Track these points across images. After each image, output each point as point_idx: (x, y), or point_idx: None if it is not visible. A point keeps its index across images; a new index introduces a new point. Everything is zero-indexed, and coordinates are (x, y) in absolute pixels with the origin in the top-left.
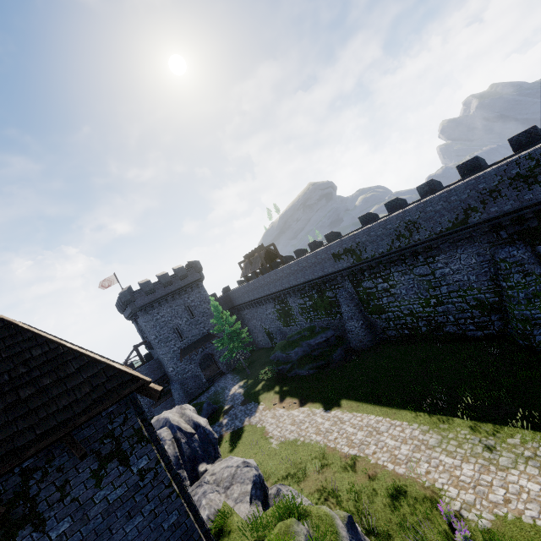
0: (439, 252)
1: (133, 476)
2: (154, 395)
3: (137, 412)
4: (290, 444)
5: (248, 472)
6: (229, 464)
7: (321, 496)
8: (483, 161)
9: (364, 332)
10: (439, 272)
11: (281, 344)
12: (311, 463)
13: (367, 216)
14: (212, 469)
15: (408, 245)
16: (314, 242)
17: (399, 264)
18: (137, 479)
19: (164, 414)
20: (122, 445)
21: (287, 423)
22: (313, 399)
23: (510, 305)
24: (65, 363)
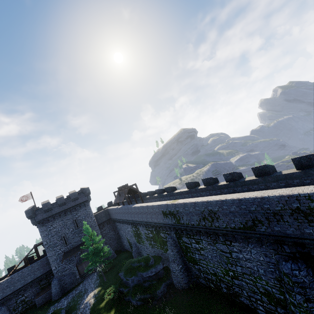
0: (234, 241)
1: None
2: None
3: None
4: None
5: None
6: None
7: None
8: (273, 168)
9: (182, 275)
10: (234, 254)
11: (128, 264)
12: None
13: (190, 184)
14: None
15: (211, 227)
16: (159, 190)
17: (205, 236)
18: None
19: None
20: None
21: None
22: None
23: None
24: None
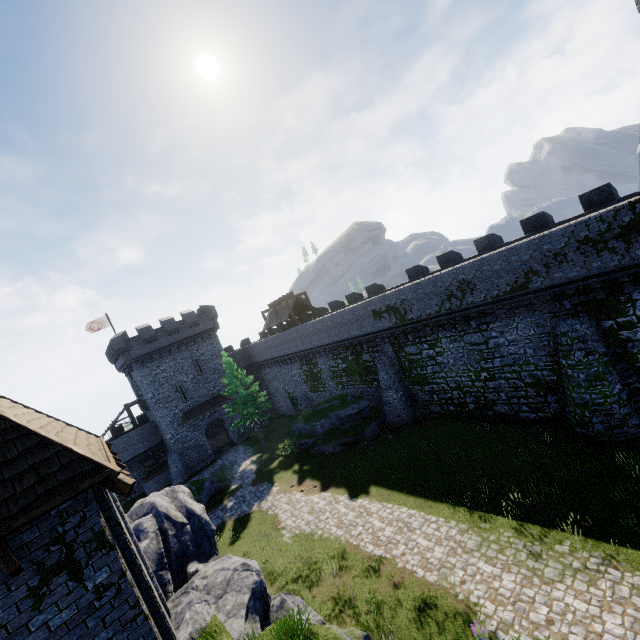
0: (495, 319)
1: (87, 594)
2: (122, 489)
3: (102, 508)
4: (305, 537)
5: (247, 577)
6: (225, 566)
7: (336, 607)
8: (550, 218)
9: (404, 405)
10: (492, 342)
11: (305, 413)
12: (328, 564)
13: (416, 269)
14: (204, 570)
15: (460, 308)
16: (353, 294)
17: (448, 328)
18: (92, 598)
19: (150, 498)
20: (76, 554)
21: (304, 512)
22: (337, 483)
23: (569, 386)
24: (6, 443)
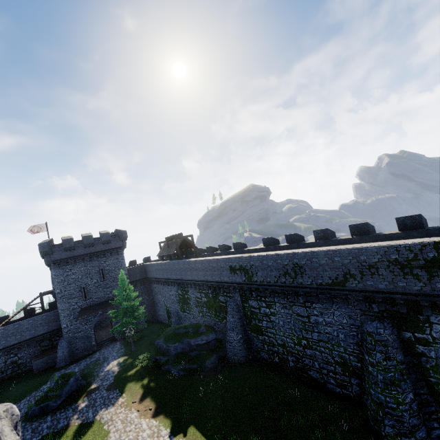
0: (317, 301)
1: None
2: None
3: None
4: None
5: None
6: None
7: None
8: (372, 228)
9: (241, 347)
10: (313, 318)
11: (168, 331)
12: None
13: (269, 240)
14: None
15: (292, 284)
16: (224, 245)
17: (282, 297)
18: None
19: None
20: None
21: (130, 438)
22: (168, 411)
23: (369, 381)
24: None
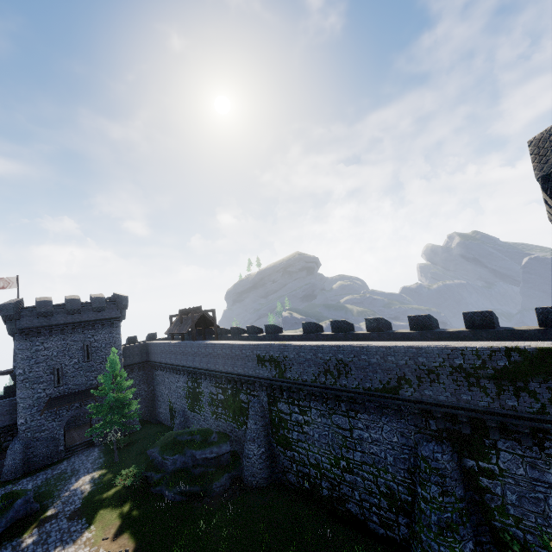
0: (363, 410)
1: None
2: None
3: None
4: None
5: None
6: None
7: None
8: (436, 322)
9: (262, 465)
10: (357, 432)
11: (168, 437)
12: None
13: (311, 325)
14: None
15: (333, 386)
16: (254, 327)
17: (320, 401)
18: None
19: None
20: None
21: None
22: None
23: (420, 522)
24: None
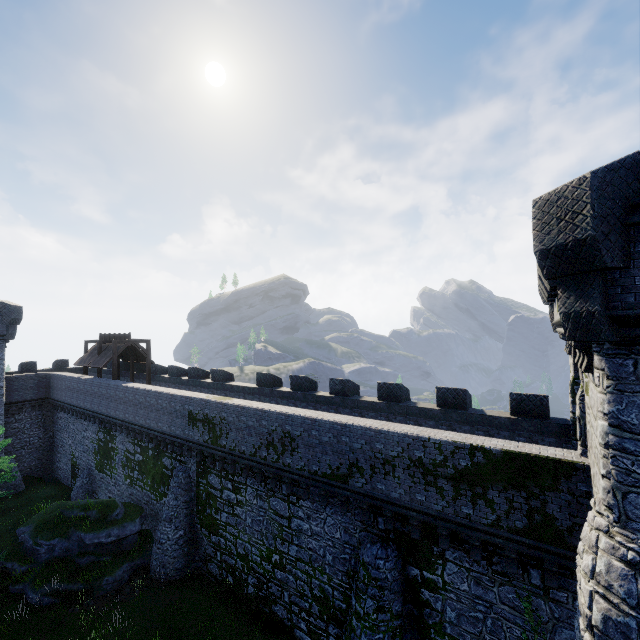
0: (306, 497)
1: None
2: None
3: None
4: None
5: None
6: None
7: None
8: (407, 393)
9: (177, 552)
10: (296, 522)
11: (52, 510)
12: None
13: (266, 377)
14: None
15: (275, 464)
16: (197, 369)
17: (258, 479)
18: None
19: None
20: None
21: None
22: None
23: None
24: None
